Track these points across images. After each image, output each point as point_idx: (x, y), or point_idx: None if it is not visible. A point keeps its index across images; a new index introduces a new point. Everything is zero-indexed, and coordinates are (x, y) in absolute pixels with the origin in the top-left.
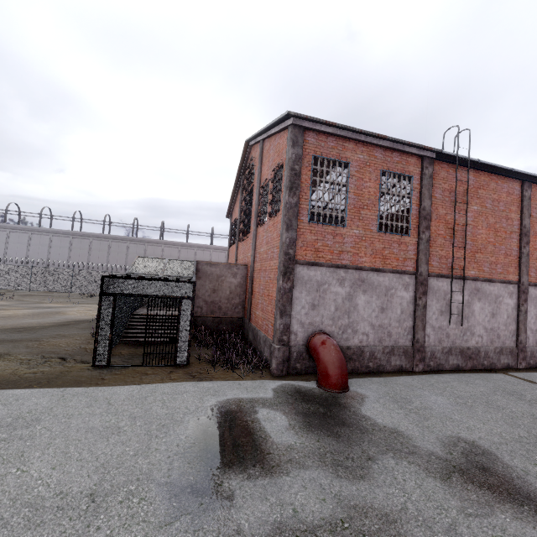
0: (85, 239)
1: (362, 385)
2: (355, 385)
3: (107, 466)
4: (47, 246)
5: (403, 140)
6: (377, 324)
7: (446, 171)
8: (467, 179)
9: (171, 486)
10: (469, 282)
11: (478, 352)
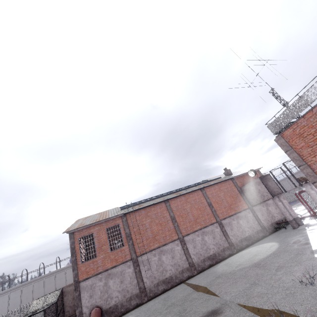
0: (29, 285)
1: None
2: None
3: None
4: (7, 301)
5: (107, 218)
6: (121, 289)
7: (132, 214)
8: (135, 217)
9: None
10: (156, 250)
11: (172, 278)
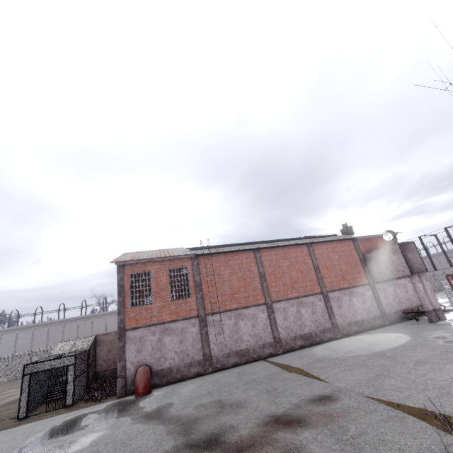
0: (44, 327)
1: (161, 389)
2: (157, 391)
3: (3, 449)
4: (14, 341)
5: (172, 256)
6: (179, 351)
7: (207, 258)
8: (212, 263)
9: (24, 447)
10: (233, 311)
11: (248, 351)
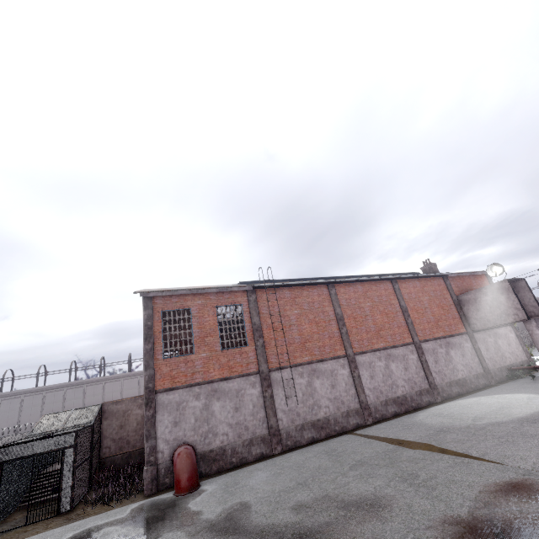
0: (15, 398)
1: (214, 481)
2: (207, 483)
3: None
4: None
5: (223, 286)
6: (234, 422)
7: (267, 293)
8: (276, 298)
9: None
10: (305, 366)
11: (328, 421)
